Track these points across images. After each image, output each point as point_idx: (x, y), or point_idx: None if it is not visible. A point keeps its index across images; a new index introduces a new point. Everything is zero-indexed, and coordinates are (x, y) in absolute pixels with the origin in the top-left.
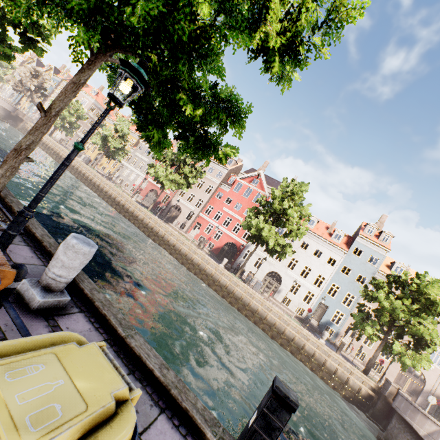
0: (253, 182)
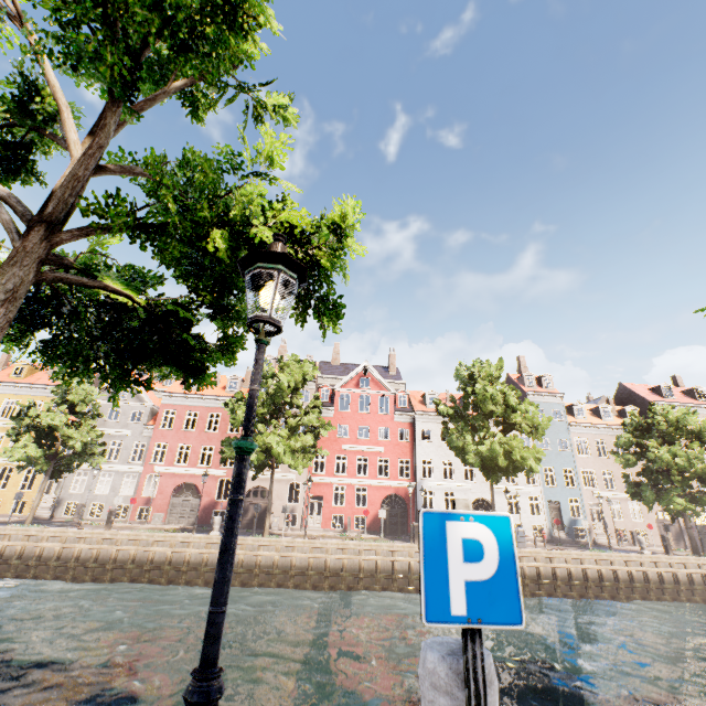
0: (361, 384)
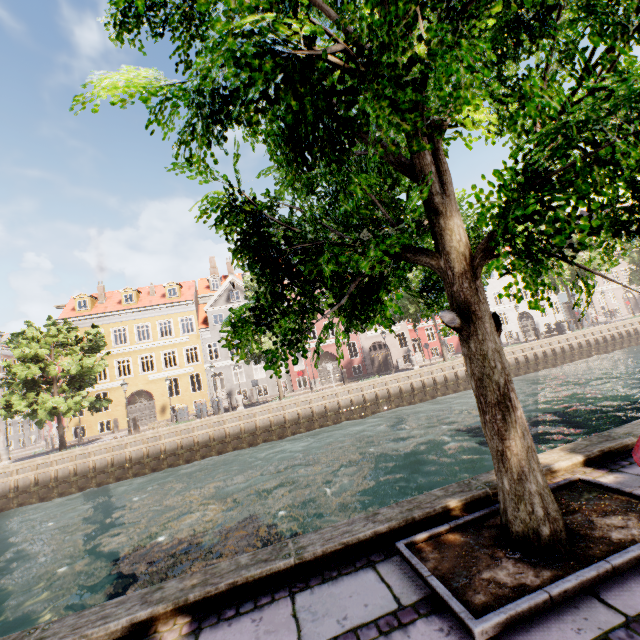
0: None
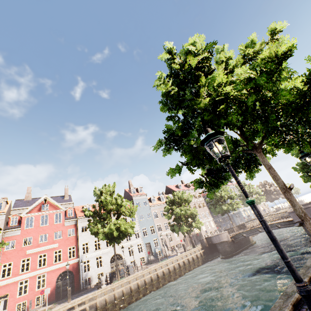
0: (43, 208)
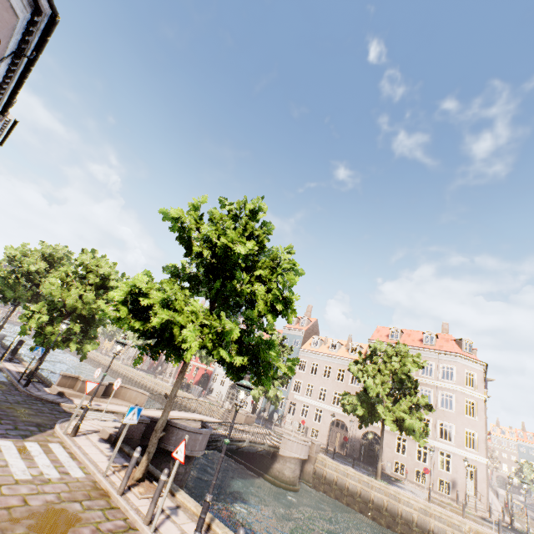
0: None
